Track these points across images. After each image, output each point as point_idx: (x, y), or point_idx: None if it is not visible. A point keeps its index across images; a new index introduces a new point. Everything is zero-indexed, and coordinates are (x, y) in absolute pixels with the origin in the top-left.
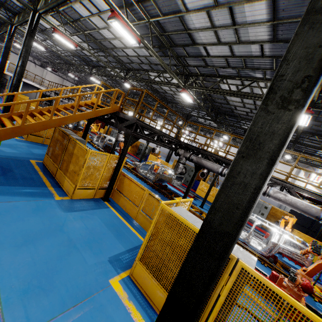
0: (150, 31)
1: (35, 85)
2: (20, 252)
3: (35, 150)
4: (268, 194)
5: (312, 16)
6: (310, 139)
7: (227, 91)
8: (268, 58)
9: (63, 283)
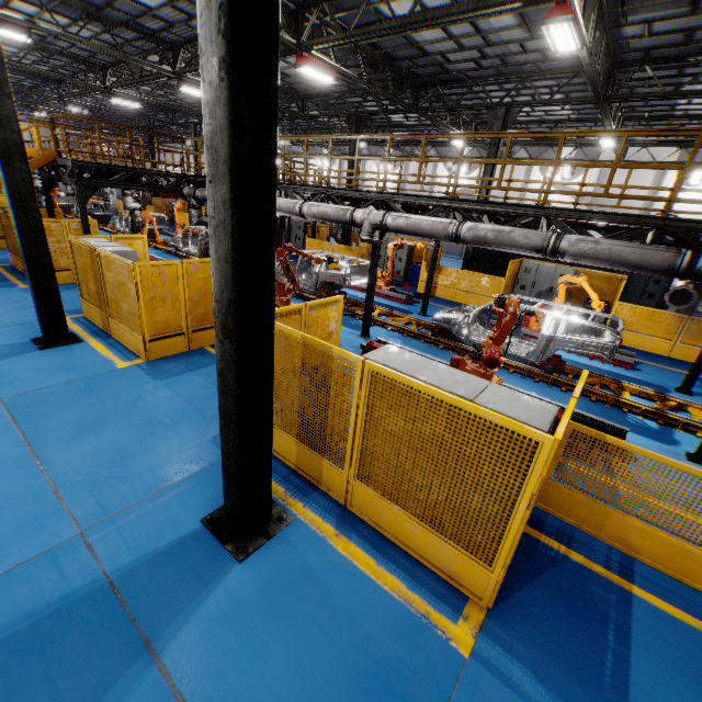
0: (41, 6)
1: None
2: None
3: (6, 256)
4: None
5: None
6: (453, 94)
7: None
8: None
9: (11, 319)
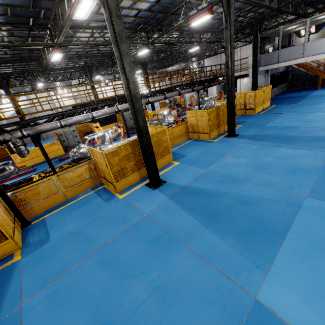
0: None
1: None
2: (98, 238)
3: None
4: (95, 117)
5: (123, 52)
6: None
7: None
8: (2, 7)
9: (121, 212)
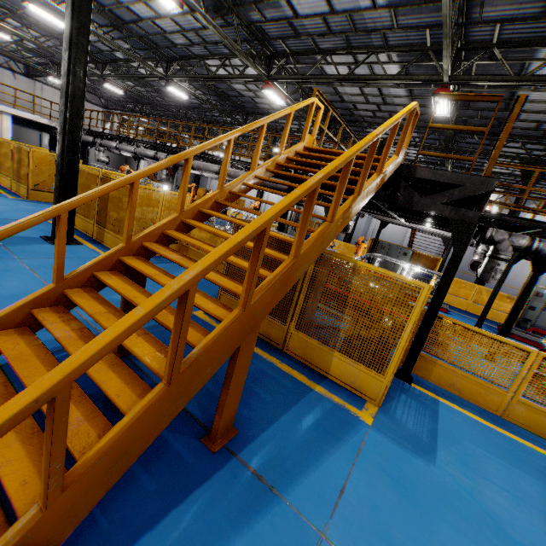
0: None
1: (39, 119)
2: None
3: None
4: None
5: None
6: None
7: None
8: None
9: None
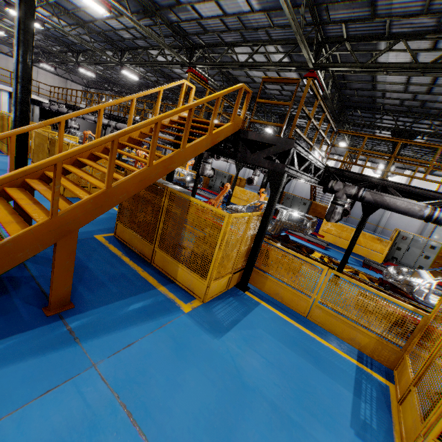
0: None
1: None
2: None
3: None
4: None
5: None
6: None
7: (410, 64)
8: None
9: None
